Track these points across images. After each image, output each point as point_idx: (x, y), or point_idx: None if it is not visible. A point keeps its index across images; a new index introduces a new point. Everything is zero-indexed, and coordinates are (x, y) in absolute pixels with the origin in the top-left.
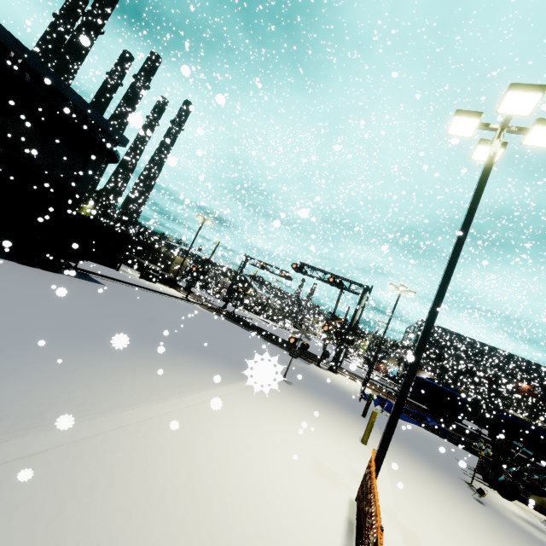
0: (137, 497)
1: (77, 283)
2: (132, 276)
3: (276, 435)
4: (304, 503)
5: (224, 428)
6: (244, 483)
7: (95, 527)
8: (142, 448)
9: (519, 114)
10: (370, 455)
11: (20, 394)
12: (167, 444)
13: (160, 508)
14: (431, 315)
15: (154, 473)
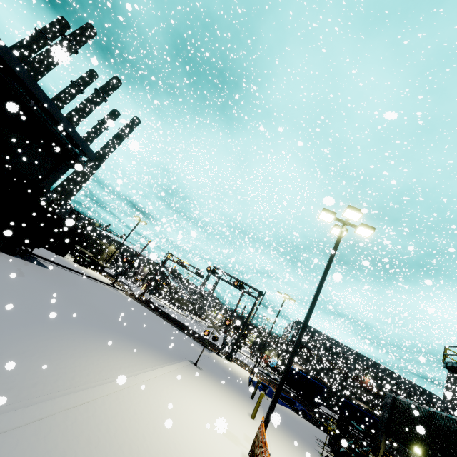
0: (132, 438)
1: (32, 268)
2: (68, 260)
3: (197, 407)
4: (220, 452)
5: (166, 400)
6: (184, 436)
7: (118, 451)
8: (124, 409)
9: (353, 219)
10: (257, 427)
11: (38, 367)
12: (137, 407)
13: (145, 445)
14: (302, 328)
15: (136, 425)
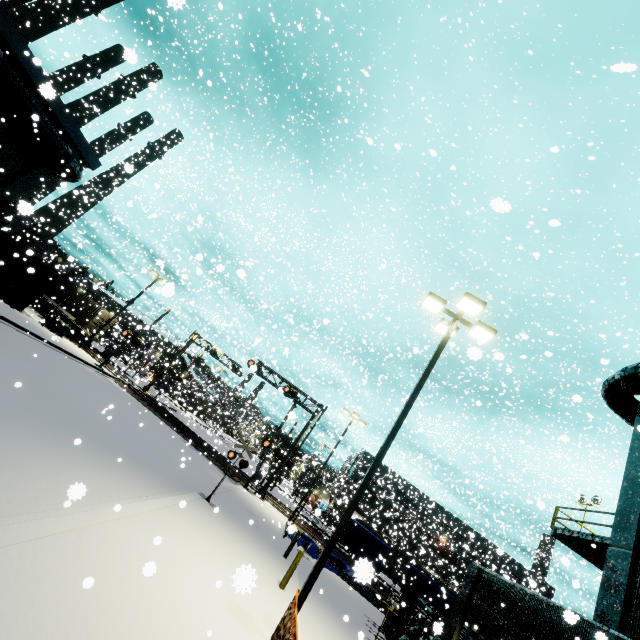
0: (61, 621)
1: None
2: (32, 320)
3: (197, 568)
4: None
5: (145, 553)
6: (164, 617)
7: None
8: (61, 566)
9: (469, 314)
10: (286, 602)
11: None
12: (87, 564)
13: (84, 634)
14: (376, 461)
15: (76, 597)
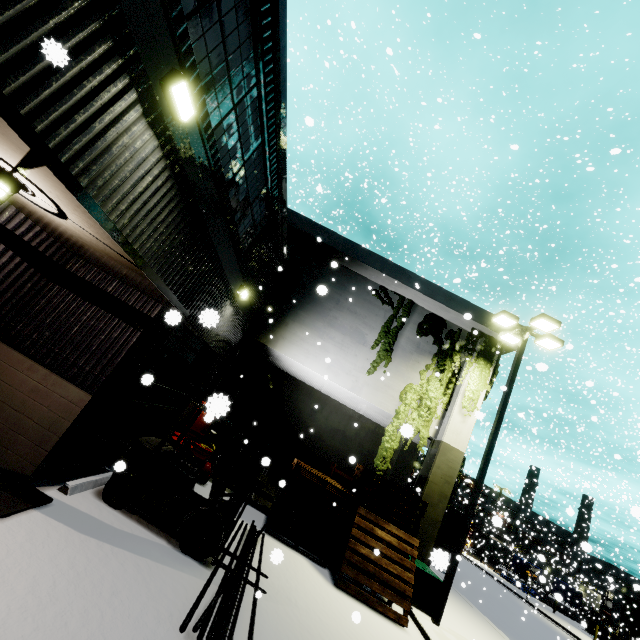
0: None
1: None
2: None
3: None
4: None
5: None
6: None
7: None
8: None
9: None
10: None
11: None
12: None
13: None
14: None
15: None
